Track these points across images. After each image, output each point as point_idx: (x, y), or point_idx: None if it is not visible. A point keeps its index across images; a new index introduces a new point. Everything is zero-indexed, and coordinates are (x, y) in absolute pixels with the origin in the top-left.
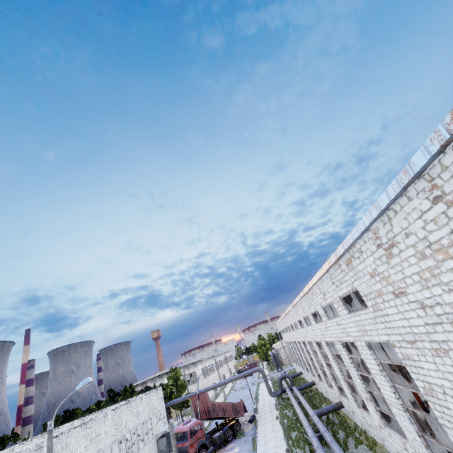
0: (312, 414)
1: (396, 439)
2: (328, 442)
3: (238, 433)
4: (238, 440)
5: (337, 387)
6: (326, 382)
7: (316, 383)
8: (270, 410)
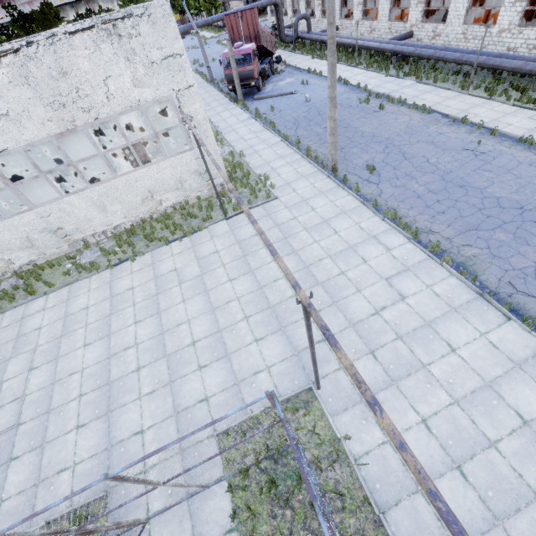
0: (388, 41)
1: (529, 34)
2: (440, 49)
3: (273, 71)
4: (279, 76)
5: (423, 13)
6: (389, 15)
7: (343, 28)
8: (288, 56)
